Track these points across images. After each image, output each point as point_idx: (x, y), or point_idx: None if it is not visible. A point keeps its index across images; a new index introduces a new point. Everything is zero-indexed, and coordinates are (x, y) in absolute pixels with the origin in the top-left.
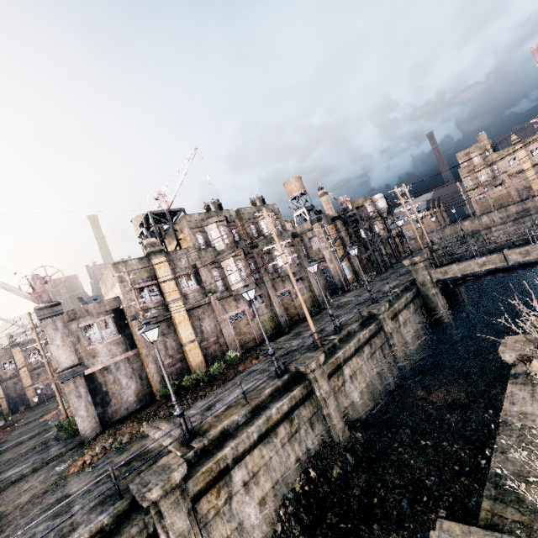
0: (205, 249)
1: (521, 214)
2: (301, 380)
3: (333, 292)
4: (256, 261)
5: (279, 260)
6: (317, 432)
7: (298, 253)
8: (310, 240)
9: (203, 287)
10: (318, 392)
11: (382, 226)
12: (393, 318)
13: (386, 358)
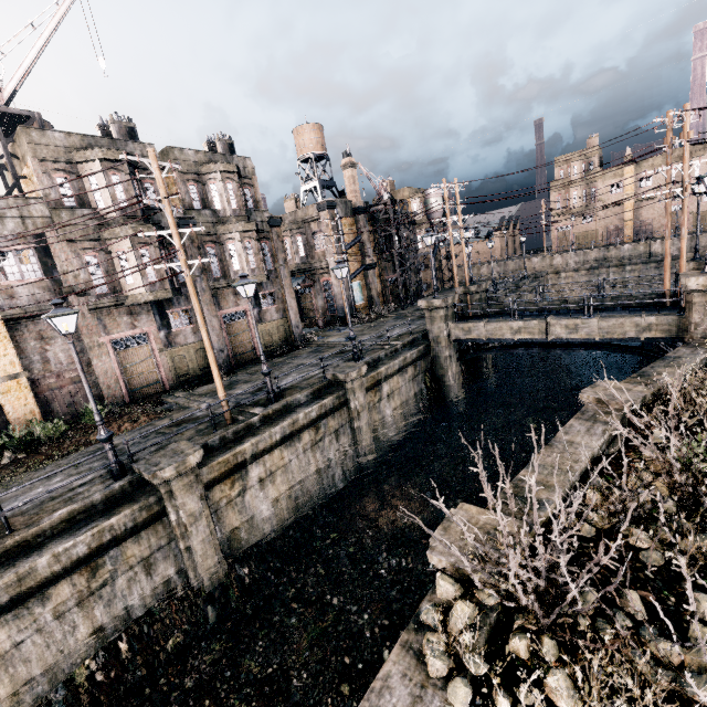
0: (72, 208)
1: (599, 264)
2: (146, 492)
3: (331, 322)
4: (187, 253)
5: (234, 258)
6: (159, 577)
7: (275, 253)
8: (314, 236)
9: (57, 280)
10: (173, 515)
11: (428, 239)
12: (374, 387)
13: (341, 447)
